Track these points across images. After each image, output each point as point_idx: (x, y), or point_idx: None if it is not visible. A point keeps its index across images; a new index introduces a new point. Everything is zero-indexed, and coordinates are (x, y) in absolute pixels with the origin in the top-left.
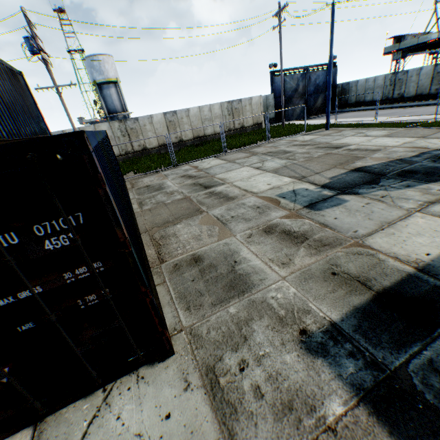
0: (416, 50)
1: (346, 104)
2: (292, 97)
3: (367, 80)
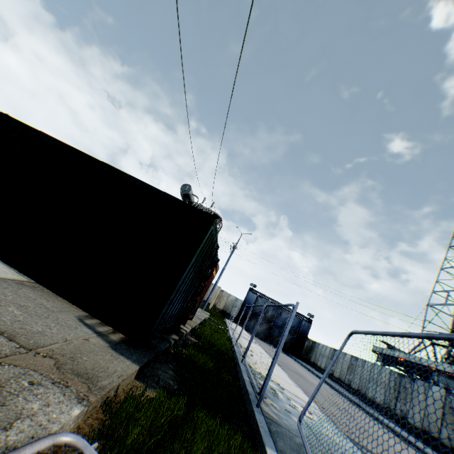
0: (399, 364)
1: (309, 359)
2: (259, 315)
3: (323, 345)
